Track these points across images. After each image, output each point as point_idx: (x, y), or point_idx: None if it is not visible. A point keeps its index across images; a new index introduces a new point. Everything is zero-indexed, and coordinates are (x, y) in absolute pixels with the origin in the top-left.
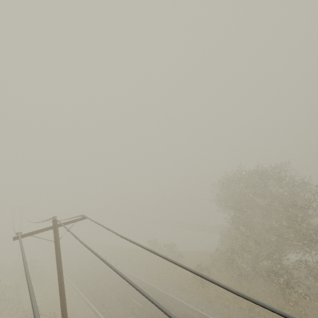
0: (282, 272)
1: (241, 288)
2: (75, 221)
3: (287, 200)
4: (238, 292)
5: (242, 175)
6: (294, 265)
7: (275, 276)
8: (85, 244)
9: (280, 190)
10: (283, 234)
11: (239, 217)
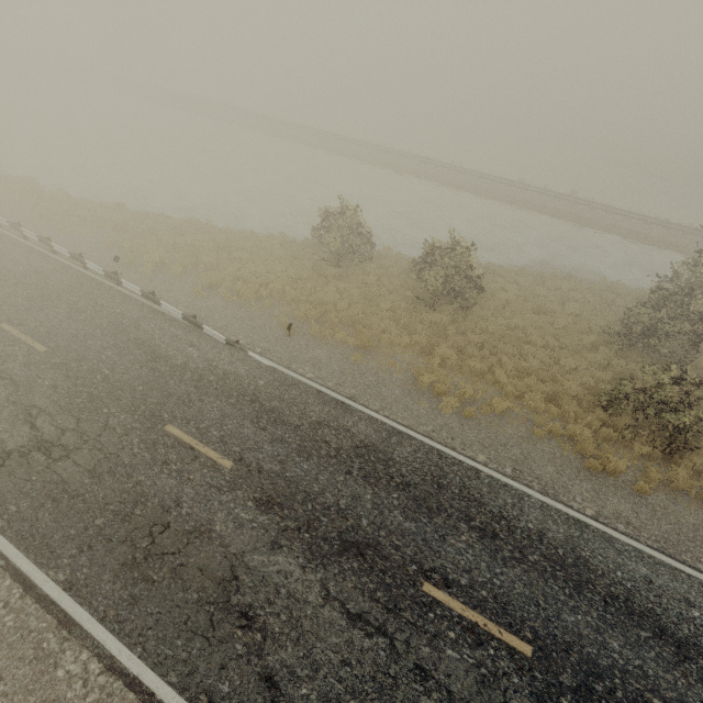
0: None
1: None
2: None
3: None
4: None
5: None
6: None
7: None
8: None
9: None
10: None
11: None
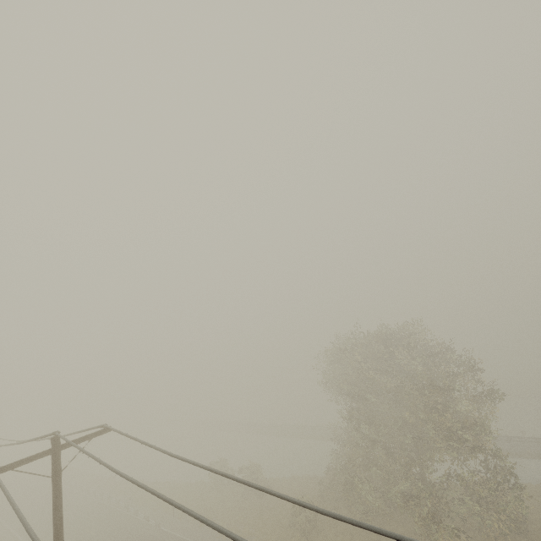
0: (426, 496)
1: (369, 536)
2: (90, 438)
3: (423, 377)
4: (327, 512)
5: (360, 339)
6: (442, 482)
7: (416, 504)
8: (121, 473)
9: (413, 362)
10: (423, 432)
11: (358, 409)
